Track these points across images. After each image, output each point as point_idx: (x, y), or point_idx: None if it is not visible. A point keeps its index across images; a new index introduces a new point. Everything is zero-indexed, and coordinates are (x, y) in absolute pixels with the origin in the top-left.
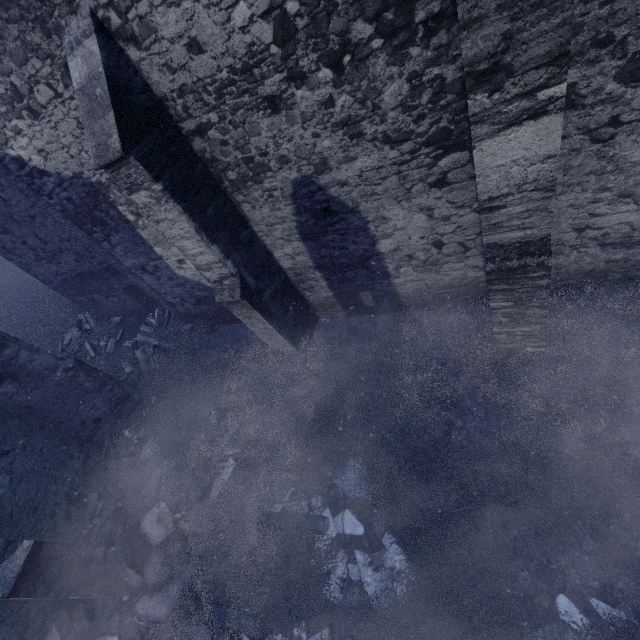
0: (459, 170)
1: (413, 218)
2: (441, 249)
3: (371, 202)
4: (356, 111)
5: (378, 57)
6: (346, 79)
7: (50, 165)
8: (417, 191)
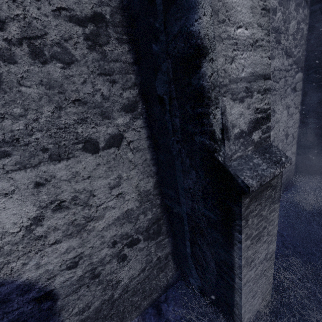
0: (299, 83)
1: (283, 113)
2: (286, 139)
3: (272, 96)
4: (281, 26)
5: (292, 3)
6: (282, 4)
7: None
8: (287, 93)
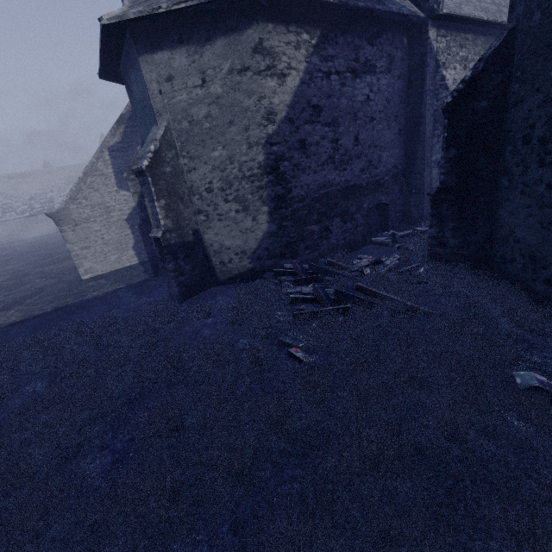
0: None
1: None
2: None
3: None
4: None
5: None
6: None
7: (452, 87)
8: None
